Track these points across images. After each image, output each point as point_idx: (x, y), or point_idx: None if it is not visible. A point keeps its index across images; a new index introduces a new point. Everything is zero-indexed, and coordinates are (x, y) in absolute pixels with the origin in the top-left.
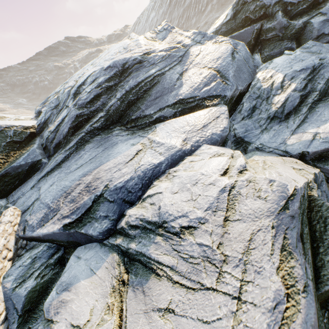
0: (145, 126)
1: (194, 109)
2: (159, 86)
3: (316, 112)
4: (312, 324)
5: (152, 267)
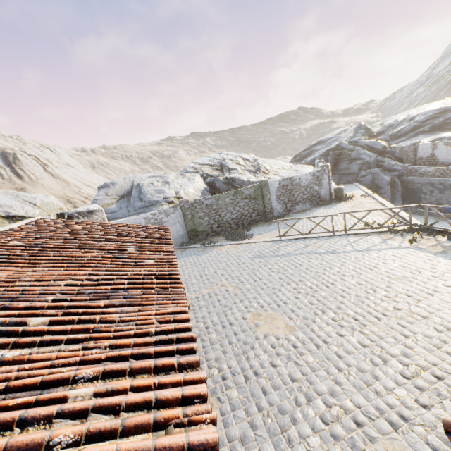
0: None
1: None
2: None
3: None
4: None
5: None
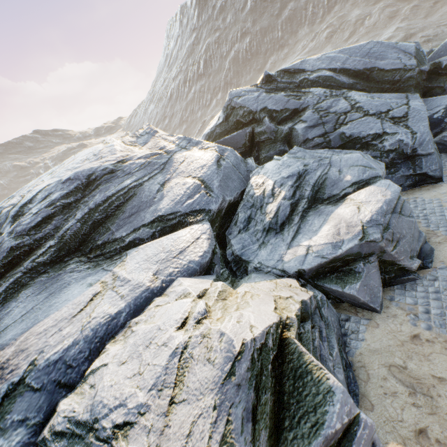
0: (115, 253)
1: (176, 227)
2: (135, 199)
3: (308, 221)
4: None
5: None
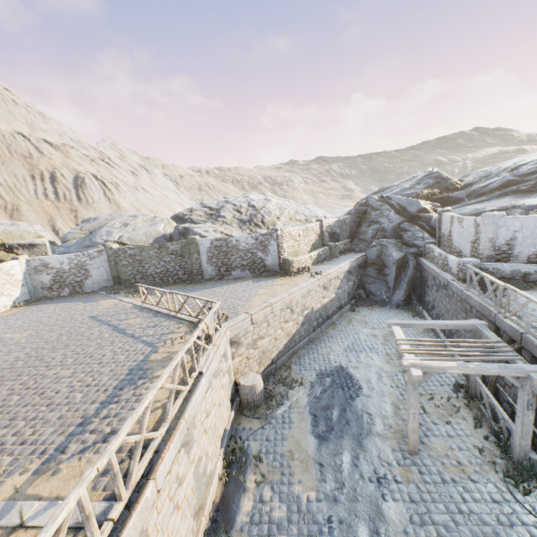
0: None
1: None
2: None
3: None
4: None
5: None
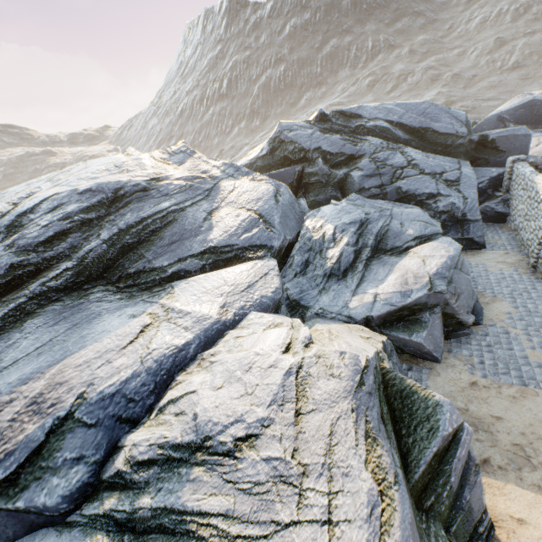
0: (153, 284)
1: (231, 261)
2: (176, 225)
3: (372, 270)
4: (410, 521)
5: (189, 528)
